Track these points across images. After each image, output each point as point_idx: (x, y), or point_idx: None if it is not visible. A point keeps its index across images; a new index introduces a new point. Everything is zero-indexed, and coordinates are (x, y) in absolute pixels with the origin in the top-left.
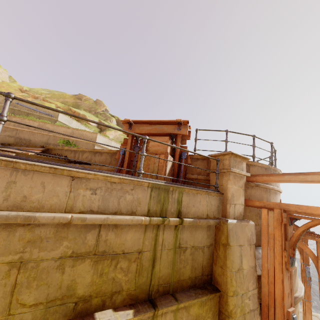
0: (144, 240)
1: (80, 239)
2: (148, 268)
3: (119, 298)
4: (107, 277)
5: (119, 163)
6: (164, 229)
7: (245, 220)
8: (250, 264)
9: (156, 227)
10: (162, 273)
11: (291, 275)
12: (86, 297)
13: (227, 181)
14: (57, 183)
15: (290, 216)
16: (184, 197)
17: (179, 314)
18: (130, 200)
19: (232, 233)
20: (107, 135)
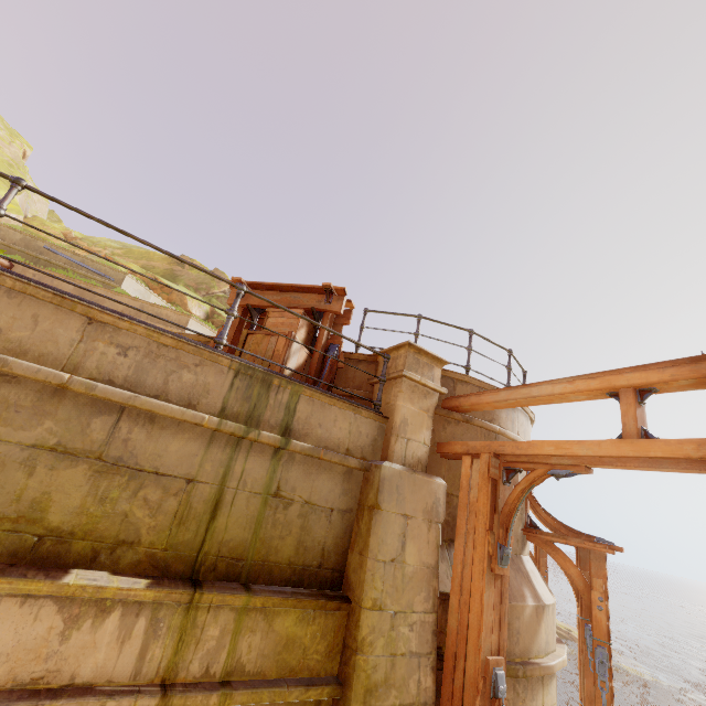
0: (203, 461)
1: (78, 424)
2: (202, 517)
3: (130, 556)
4: (113, 507)
5: None
6: (249, 452)
7: (426, 473)
8: (425, 560)
9: (234, 443)
10: (230, 535)
11: (504, 589)
12: (63, 533)
13: (397, 395)
14: (60, 322)
15: (504, 466)
16: (301, 405)
17: (249, 620)
18: (190, 382)
19: (389, 487)
20: None
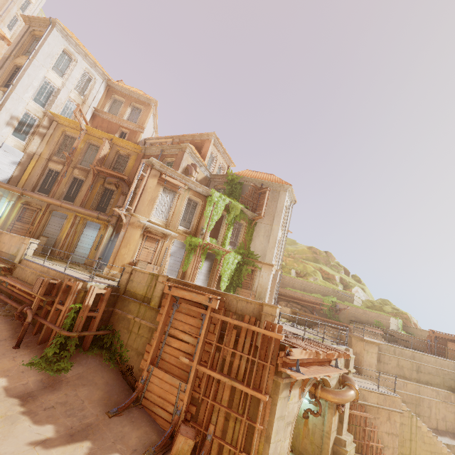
0: None
1: (450, 375)
2: None
3: None
4: None
5: (429, 346)
6: None
7: None
8: None
9: None
10: None
11: None
12: (453, 388)
13: None
14: (445, 363)
15: None
16: None
17: None
18: None
19: None
20: (352, 292)
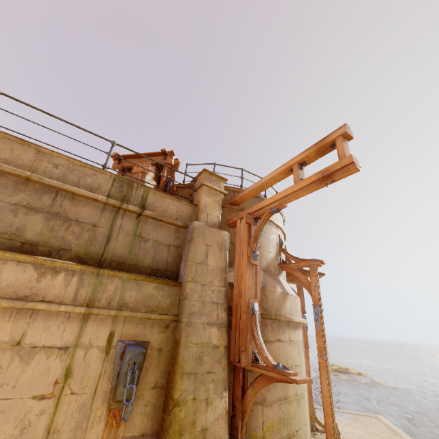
0: (100, 217)
1: (36, 196)
2: (102, 242)
3: (67, 255)
4: (57, 234)
5: None
6: (124, 215)
7: (218, 228)
8: (219, 264)
9: (116, 211)
10: (117, 251)
11: (257, 272)
12: (33, 242)
13: (201, 194)
14: (24, 152)
15: (253, 217)
16: (150, 196)
17: (129, 285)
18: (91, 182)
19: (197, 231)
20: None
